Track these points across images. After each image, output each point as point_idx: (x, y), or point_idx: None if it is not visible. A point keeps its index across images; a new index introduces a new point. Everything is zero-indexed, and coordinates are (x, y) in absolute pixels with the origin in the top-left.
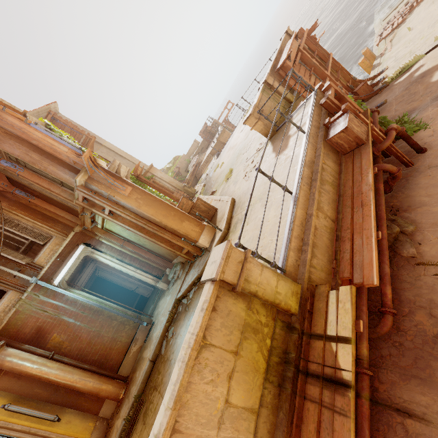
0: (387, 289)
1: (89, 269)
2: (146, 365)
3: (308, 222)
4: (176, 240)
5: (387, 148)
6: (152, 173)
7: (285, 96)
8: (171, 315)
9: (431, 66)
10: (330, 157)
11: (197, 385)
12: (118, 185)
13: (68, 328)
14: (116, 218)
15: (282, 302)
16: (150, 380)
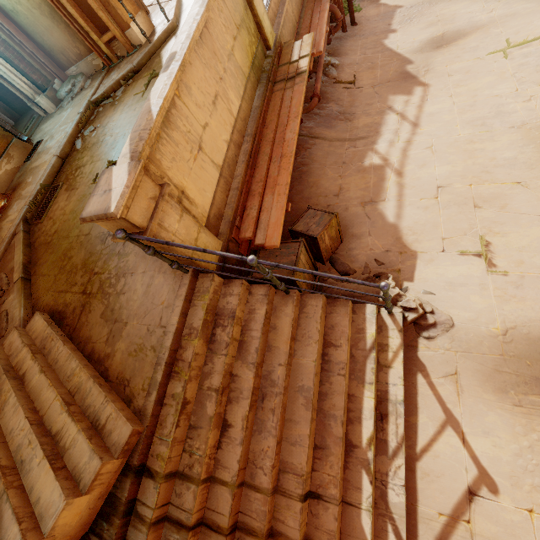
0: (318, 85)
1: None
2: (52, 160)
3: (284, 0)
4: (99, 7)
5: None
6: None
7: None
8: (84, 117)
9: None
10: None
11: (217, 17)
12: None
13: None
14: None
15: (265, 30)
16: (64, 172)
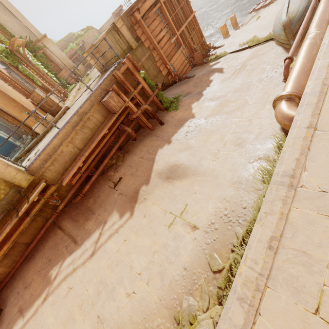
0: (87, 186)
1: None
2: None
3: (58, 148)
4: (16, 123)
5: (139, 117)
6: (43, 44)
7: (128, 42)
8: None
9: (219, 66)
10: (101, 112)
11: None
12: None
13: None
14: None
15: (16, 182)
16: None
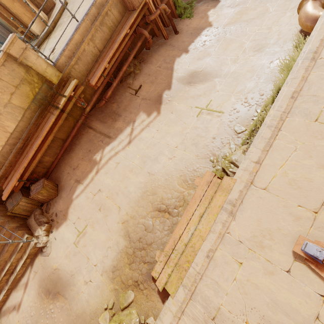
0: (109, 92)
1: None
2: None
3: (80, 45)
4: (9, 17)
5: (156, 20)
6: None
7: None
8: None
9: None
10: (118, 8)
11: None
12: None
13: None
14: None
15: (48, 77)
16: None
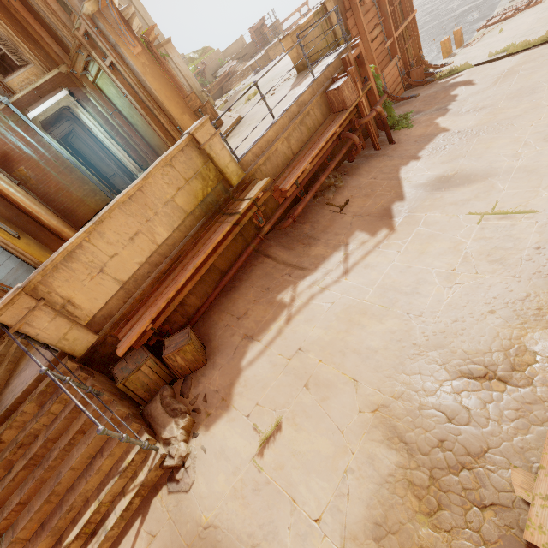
0: (300, 207)
1: (64, 128)
2: None
3: (273, 143)
4: (172, 129)
5: (367, 125)
6: (167, 51)
7: (336, 34)
8: None
9: (463, 79)
10: (321, 109)
11: (159, 180)
12: (129, 38)
13: (37, 168)
14: (115, 75)
15: (228, 174)
16: None
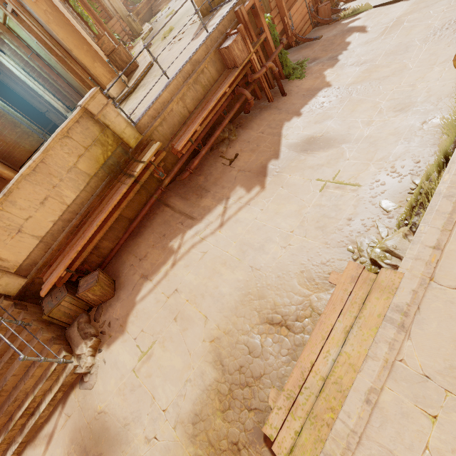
0: (196, 161)
1: None
2: None
3: (168, 104)
4: (86, 77)
5: (259, 79)
6: None
7: None
8: None
9: (359, 24)
10: (216, 66)
11: (59, 151)
12: None
13: None
14: (20, 22)
15: (125, 139)
16: None
